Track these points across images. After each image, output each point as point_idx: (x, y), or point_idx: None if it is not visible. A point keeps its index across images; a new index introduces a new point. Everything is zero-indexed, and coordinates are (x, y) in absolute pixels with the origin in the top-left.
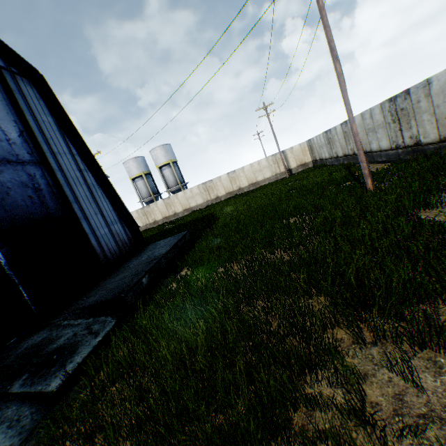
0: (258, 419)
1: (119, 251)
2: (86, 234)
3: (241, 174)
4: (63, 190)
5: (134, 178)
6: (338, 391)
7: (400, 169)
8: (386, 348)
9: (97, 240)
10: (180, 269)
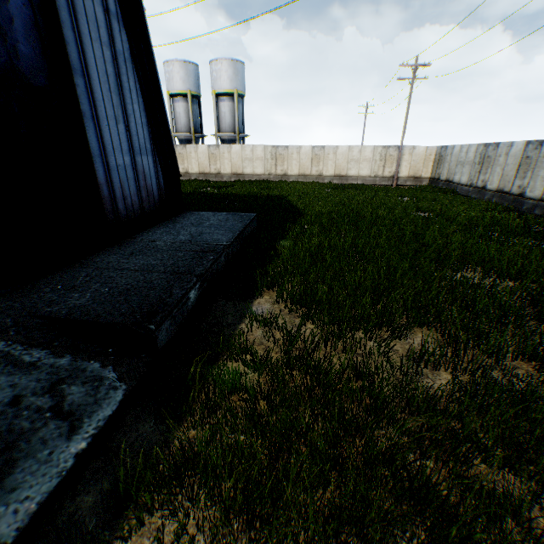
0: None
1: (139, 206)
2: (89, 152)
3: (330, 156)
4: (59, 30)
5: (173, 94)
6: None
7: None
8: None
9: (106, 171)
10: (261, 293)
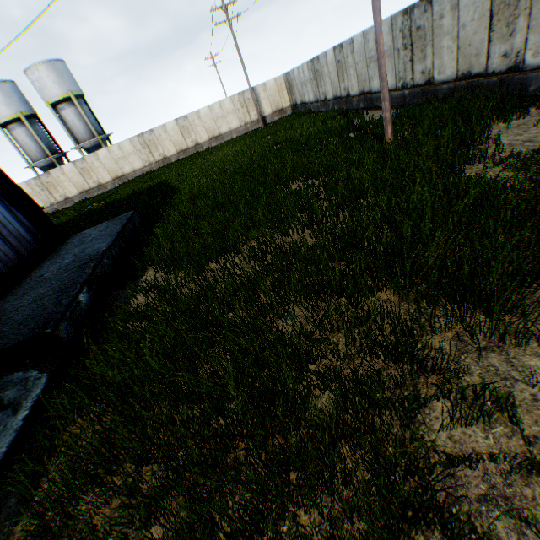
0: (393, 514)
1: (15, 254)
2: None
3: (196, 122)
4: None
5: (5, 122)
6: (474, 430)
7: (413, 116)
8: (507, 353)
9: None
10: (142, 271)
